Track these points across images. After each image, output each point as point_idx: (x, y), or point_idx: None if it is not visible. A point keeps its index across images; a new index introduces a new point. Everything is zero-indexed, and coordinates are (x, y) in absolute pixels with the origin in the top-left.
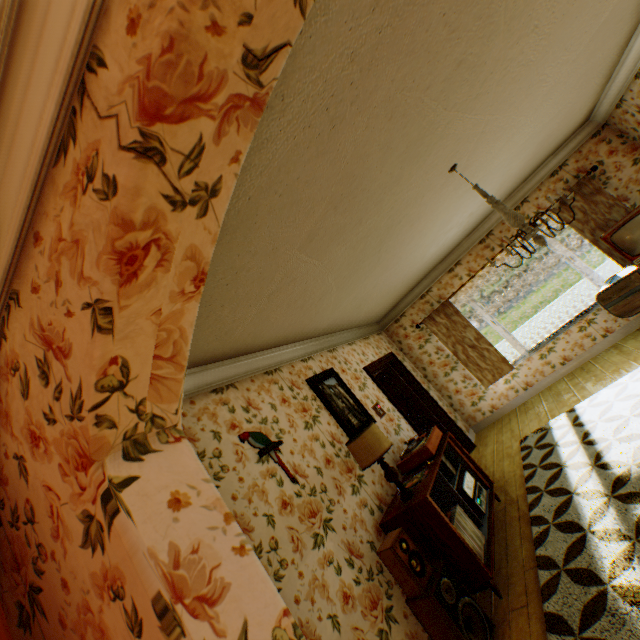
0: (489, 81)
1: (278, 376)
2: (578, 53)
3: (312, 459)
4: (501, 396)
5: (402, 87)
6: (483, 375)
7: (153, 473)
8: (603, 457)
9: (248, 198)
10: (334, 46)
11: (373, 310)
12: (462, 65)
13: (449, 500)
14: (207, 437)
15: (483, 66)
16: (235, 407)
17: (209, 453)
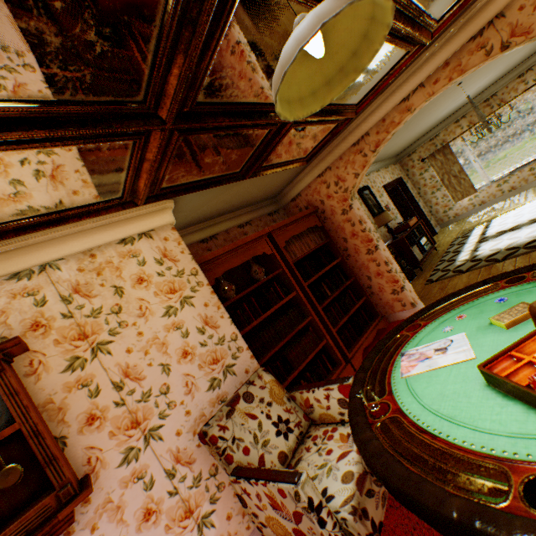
0: None
1: None
2: None
3: None
4: (463, 208)
5: None
6: (456, 195)
7: (354, 204)
8: (487, 232)
9: None
10: None
11: (395, 150)
12: None
13: (412, 245)
14: None
15: None
16: None
17: None
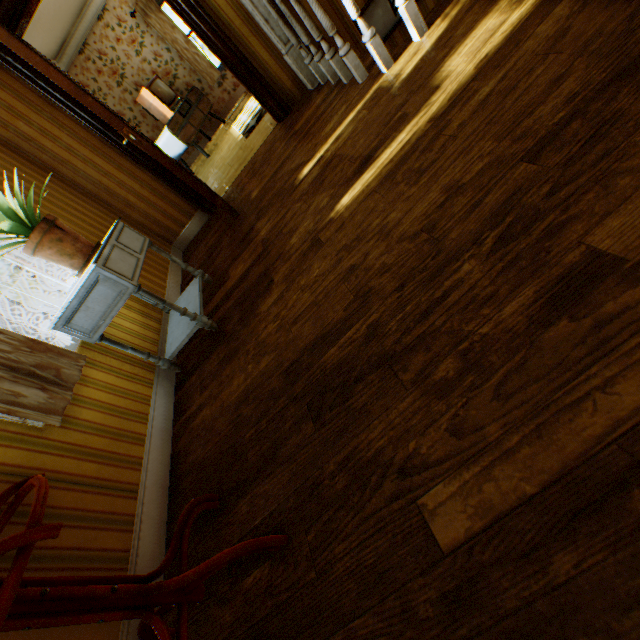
0: None
1: None
2: None
3: None
4: None
5: None
6: None
7: None
8: None
9: None
10: None
11: None
12: None
13: None
14: None
15: None
16: None
17: None
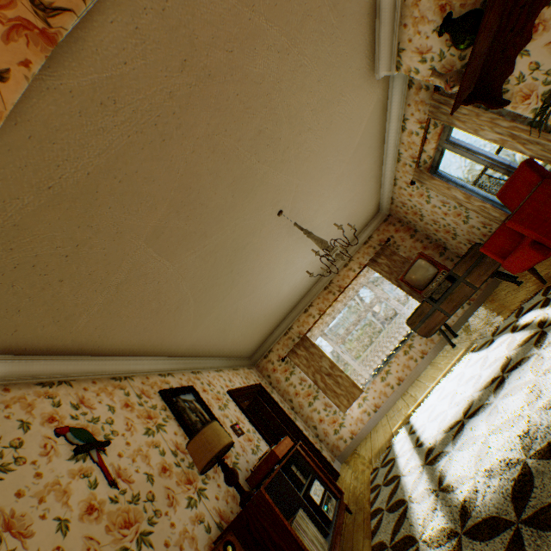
0: (288, 153)
1: (127, 383)
2: (349, 158)
3: (145, 465)
4: (358, 420)
5: (218, 132)
6: (340, 400)
7: None
8: (421, 438)
9: (88, 173)
10: (155, 83)
11: (241, 340)
12: (262, 134)
13: (296, 509)
14: (10, 425)
15: (279, 141)
16: (62, 402)
17: (5, 441)
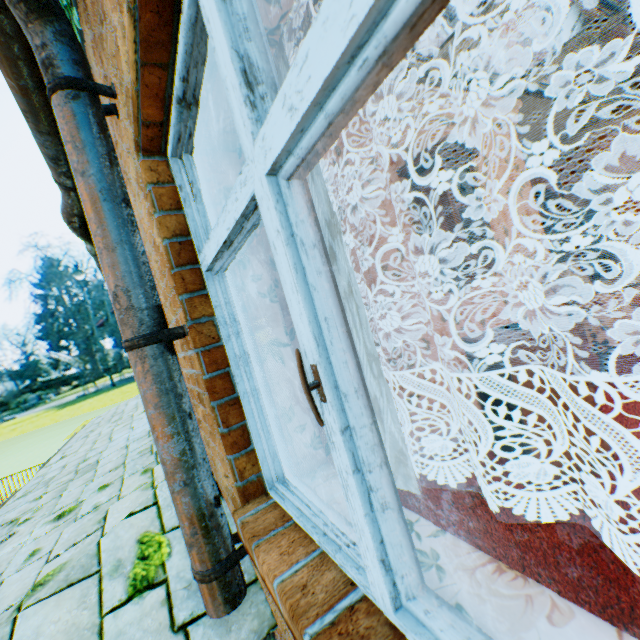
0: None
1: None
2: None
3: None
4: None
5: None
6: None
7: None
8: None
9: None
10: None
11: None
12: None
13: None
14: None
15: None
16: None
17: None
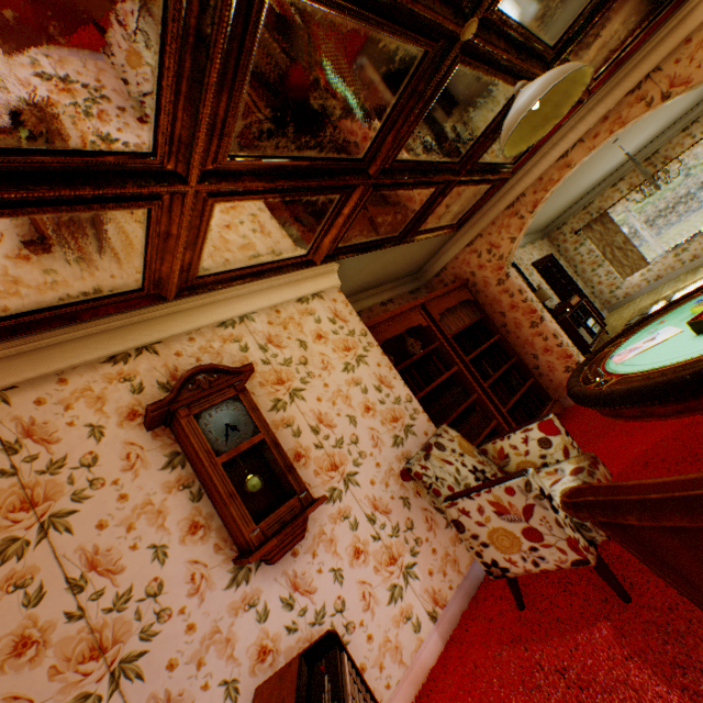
0: None
1: None
2: None
3: None
4: (634, 286)
5: None
6: (623, 271)
7: (510, 273)
8: None
9: None
10: None
11: (542, 222)
12: None
13: (577, 328)
14: None
15: None
16: None
17: None
